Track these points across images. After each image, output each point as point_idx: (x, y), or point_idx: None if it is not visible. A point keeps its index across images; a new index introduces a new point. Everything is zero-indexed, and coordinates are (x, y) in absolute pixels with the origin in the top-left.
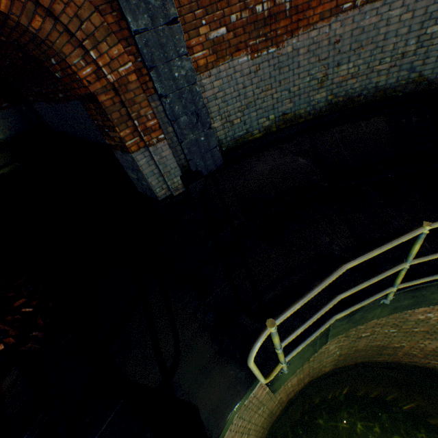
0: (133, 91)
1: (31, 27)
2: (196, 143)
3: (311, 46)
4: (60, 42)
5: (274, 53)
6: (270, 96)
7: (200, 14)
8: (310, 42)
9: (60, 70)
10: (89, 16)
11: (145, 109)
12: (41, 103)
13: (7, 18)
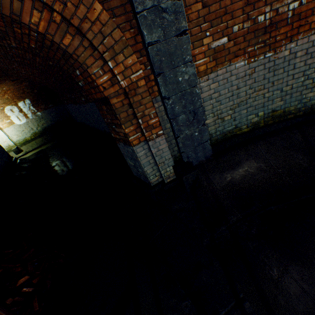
0: (140, 94)
1: (62, 44)
2: (190, 137)
3: (310, 49)
4: (84, 55)
5: (271, 57)
6: (261, 95)
7: (205, 26)
8: (309, 45)
9: (82, 80)
10: (110, 32)
11: (149, 109)
12: (71, 104)
13: (44, 37)
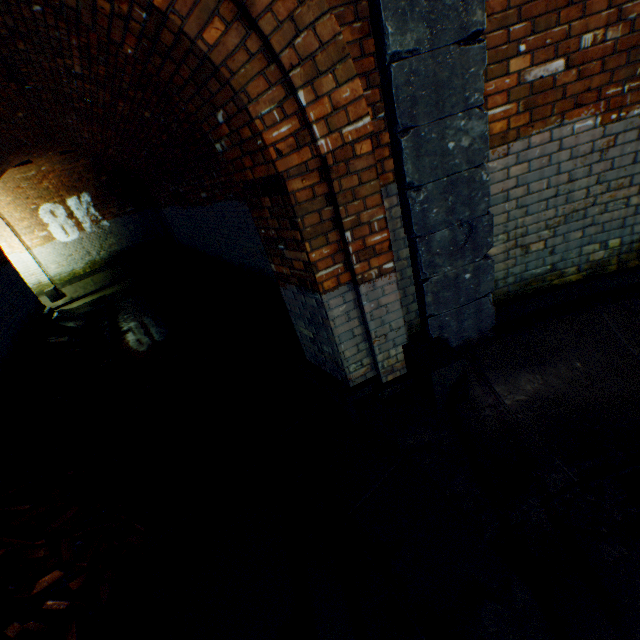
0: (357, 173)
1: (201, 40)
2: (453, 283)
3: None
4: (245, 73)
5: None
6: (622, 201)
7: (518, 31)
8: None
9: (227, 135)
10: (313, 21)
11: (371, 209)
12: (173, 207)
13: (162, 24)
